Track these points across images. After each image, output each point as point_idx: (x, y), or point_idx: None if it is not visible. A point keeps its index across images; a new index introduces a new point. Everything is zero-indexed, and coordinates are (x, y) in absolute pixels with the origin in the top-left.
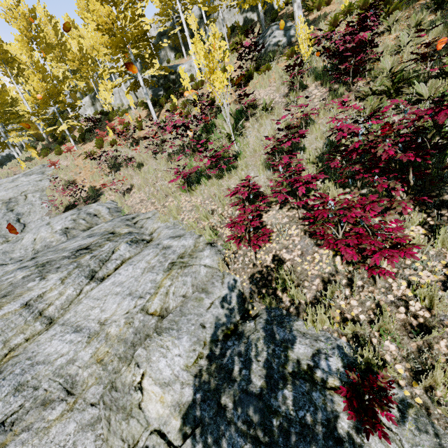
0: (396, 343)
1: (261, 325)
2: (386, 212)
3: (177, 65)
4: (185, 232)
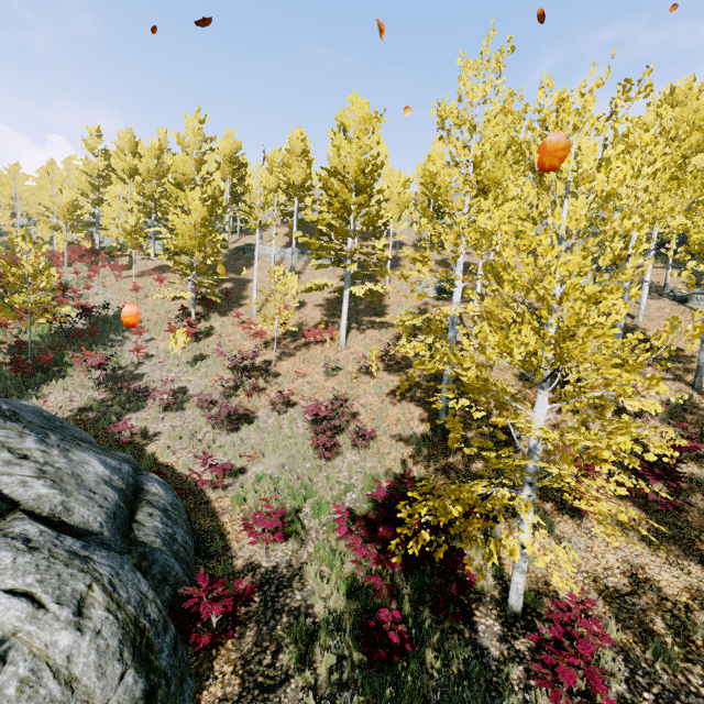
0: None
1: None
2: None
3: None
4: None
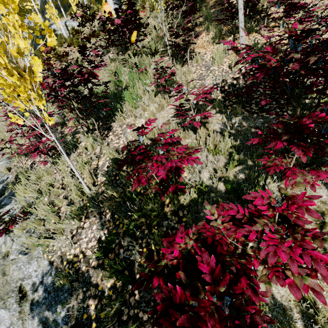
0: (48, 198)
1: (0, 199)
2: (88, 133)
3: (51, 24)
4: (1, 151)
